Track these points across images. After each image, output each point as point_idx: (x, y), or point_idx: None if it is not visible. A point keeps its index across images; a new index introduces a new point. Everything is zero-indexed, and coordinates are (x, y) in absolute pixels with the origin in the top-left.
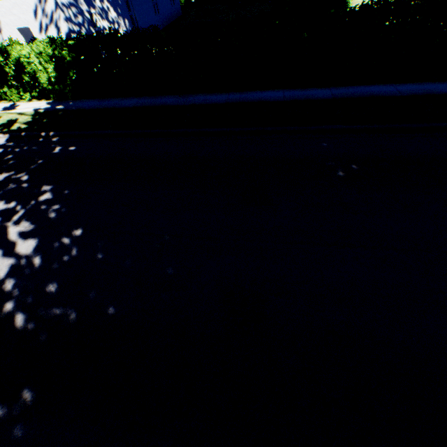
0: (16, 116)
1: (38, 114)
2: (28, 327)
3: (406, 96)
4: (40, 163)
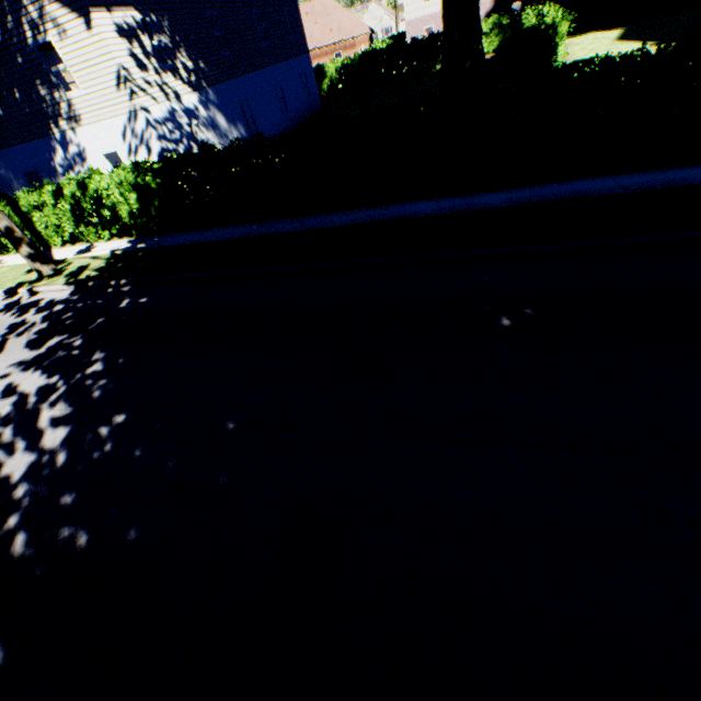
0: (89, 261)
1: (114, 257)
2: (26, 554)
3: (633, 192)
4: (100, 322)
